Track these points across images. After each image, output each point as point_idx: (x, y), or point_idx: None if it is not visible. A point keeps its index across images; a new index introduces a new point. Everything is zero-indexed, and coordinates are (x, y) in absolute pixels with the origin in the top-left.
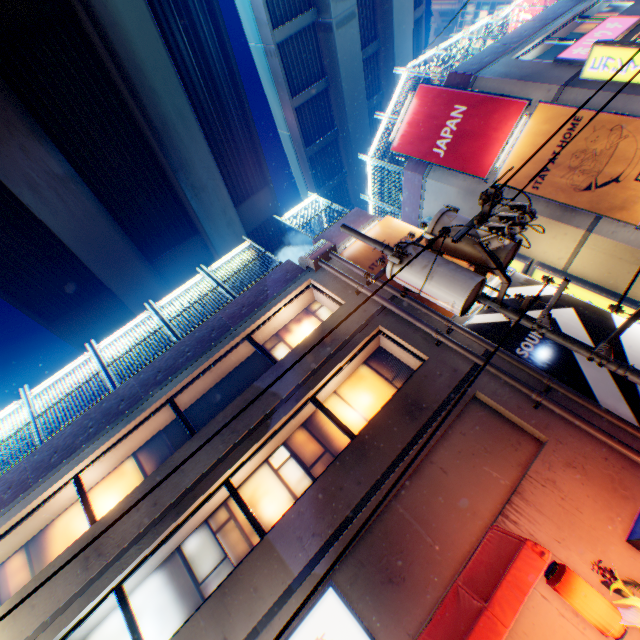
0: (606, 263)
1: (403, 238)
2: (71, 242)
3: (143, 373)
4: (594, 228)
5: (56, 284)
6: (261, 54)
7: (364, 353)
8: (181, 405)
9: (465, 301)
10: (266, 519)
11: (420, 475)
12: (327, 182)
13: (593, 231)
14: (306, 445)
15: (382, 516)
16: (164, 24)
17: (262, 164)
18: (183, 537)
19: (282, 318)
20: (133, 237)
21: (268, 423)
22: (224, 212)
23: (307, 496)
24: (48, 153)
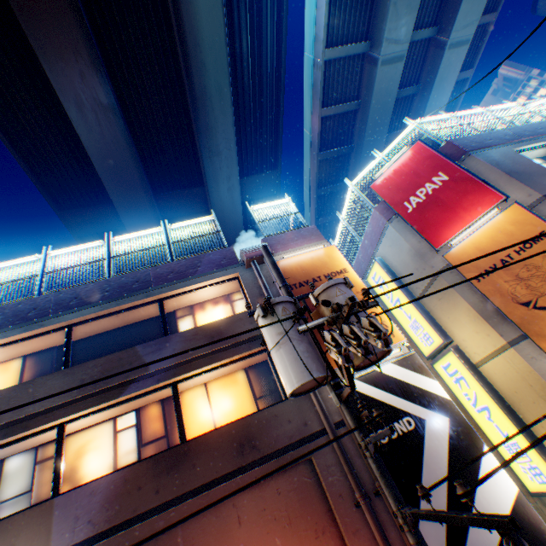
0: (516, 381)
1: (335, 272)
2: (95, 157)
3: (64, 293)
4: (517, 344)
5: (76, 183)
6: (310, 64)
7: (247, 361)
8: (81, 333)
9: (301, 386)
10: (81, 473)
11: (217, 512)
12: (329, 185)
13: (514, 346)
14: (153, 421)
15: (160, 535)
16: (235, 15)
17: (278, 151)
18: (10, 452)
19: (202, 295)
20: (149, 170)
21: (123, 389)
22: (229, 178)
23: (109, 479)
24: (100, 84)
